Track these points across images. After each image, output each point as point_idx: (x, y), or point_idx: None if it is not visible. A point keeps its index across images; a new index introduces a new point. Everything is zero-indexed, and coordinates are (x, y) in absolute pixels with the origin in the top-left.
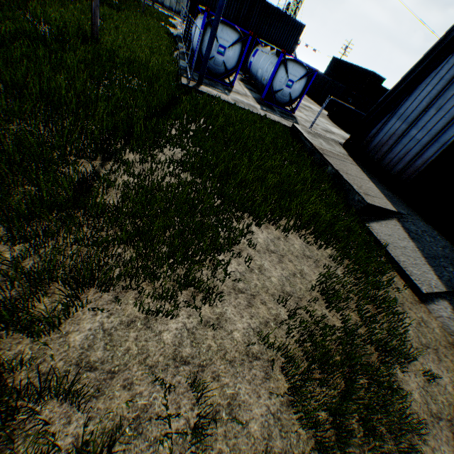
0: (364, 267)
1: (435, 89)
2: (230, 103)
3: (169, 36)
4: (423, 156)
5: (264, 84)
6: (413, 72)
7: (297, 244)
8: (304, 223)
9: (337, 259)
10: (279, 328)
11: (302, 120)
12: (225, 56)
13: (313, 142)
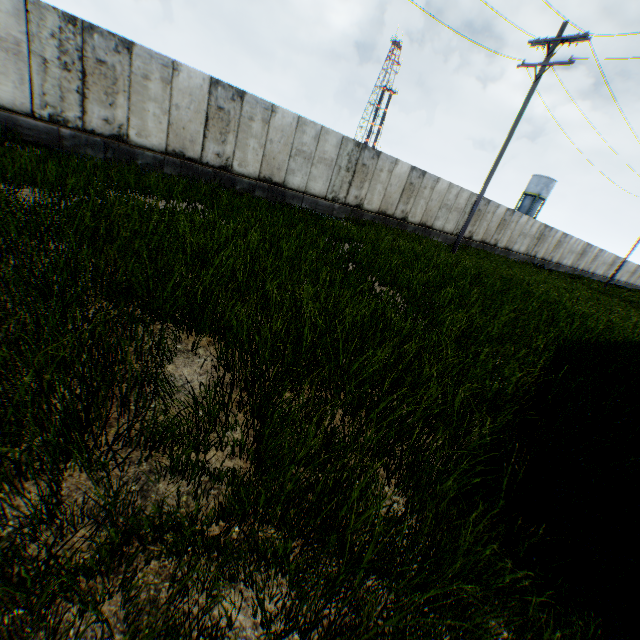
0: None
1: None
2: None
3: None
4: None
5: None
6: None
7: None
8: None
9: None
10: None
11: None
12: None
13: None
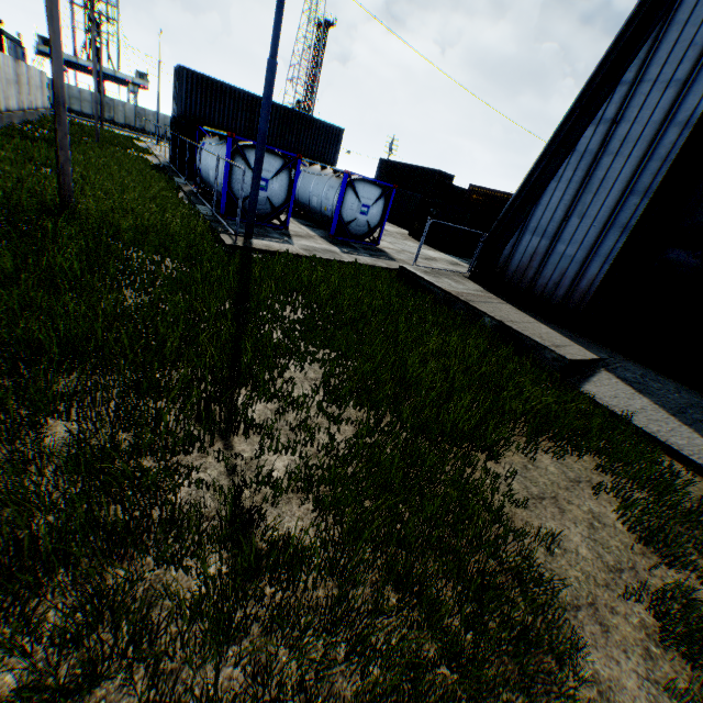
0: (640, 465)
1: (568, 194)
2: (309, 257)
3: (160, 171)
4: (586, 275)
5: (328, 216)
6: (531, 177)
7: (549, 465)
8: (535, 426)
9: (609, 469)
10: (664, 648)
11: (393, 252)
12: (269, 190)
13: (444, 287)
